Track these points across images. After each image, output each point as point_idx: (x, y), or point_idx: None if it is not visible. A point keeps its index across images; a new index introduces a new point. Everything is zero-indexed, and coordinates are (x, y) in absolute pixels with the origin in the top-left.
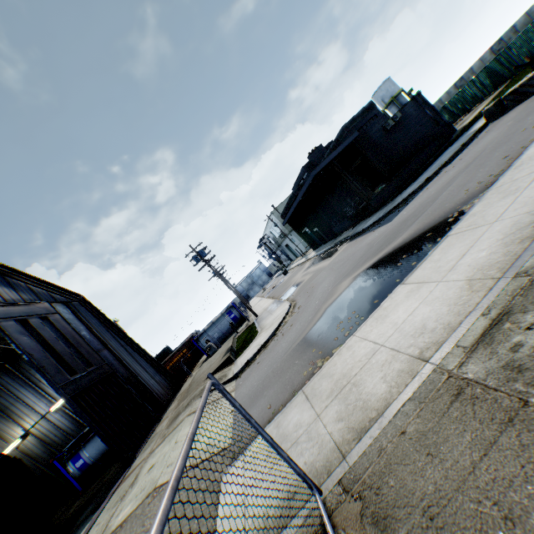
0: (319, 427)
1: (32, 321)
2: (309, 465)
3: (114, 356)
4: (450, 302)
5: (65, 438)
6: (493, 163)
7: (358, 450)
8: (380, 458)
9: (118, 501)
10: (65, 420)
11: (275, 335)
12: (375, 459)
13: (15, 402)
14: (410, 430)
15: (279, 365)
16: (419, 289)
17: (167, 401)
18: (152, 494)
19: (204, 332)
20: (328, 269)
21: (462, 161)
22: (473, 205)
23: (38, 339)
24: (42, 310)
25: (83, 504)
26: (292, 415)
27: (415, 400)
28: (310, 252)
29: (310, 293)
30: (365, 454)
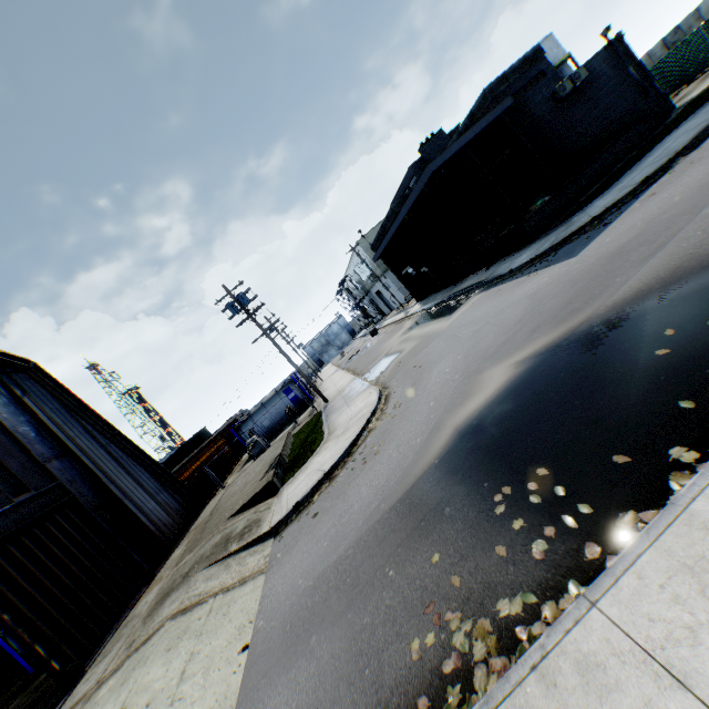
0: None
1: None
2: None
3: (81, 467)
4: None
5: None
6: None
7: None
8: None
9: None
10: None
11: (350, 457)
12: None
13: None
14: None
15: (350, 551)
16: None
17: (174, 538)
18: None
19: (248, 418)
20: (447, 336)
21: None
22: None
23: None
24: None
25: None
26: None
27: None
28: (413, 304)
29: (416, 379)
30: None
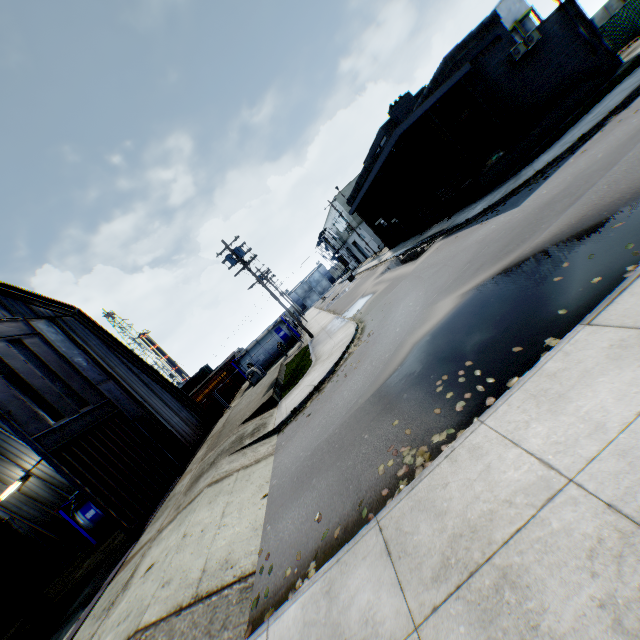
0: None
1: None
2: None
3: (122, 389)
4: None
5: None
6: None
7: None
8: None
9: (105, 609)
10: None
11: (334, 374)
12: None
13: (8, 439)
14: None
15: (337, 431)
16: None
17: (195, 444)
18: None
19: (246, 353)
20: (412, 277)
21: None
22: None
23: (5, 371)
24: (13, 330)
25: (88, 572)
26: (357, 580)
27: None
28: (385, 252)
29: (386, 313)
30: None
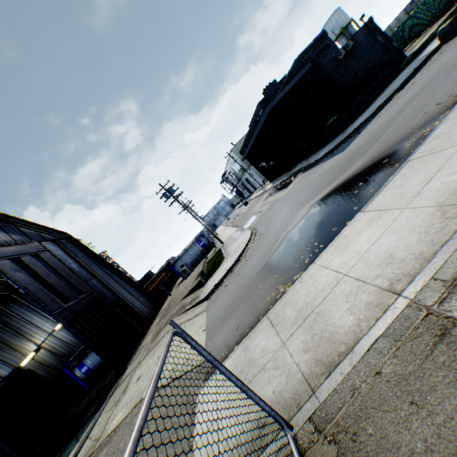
0: (286, 356)
1: (25, 259)
2: (277, 395)
3: (102, 284)
4: (419, 230)
5: (71, 350)
6: (452, 83)
7: (328, 387)
8: (353, 399)
9: (113, 405)
10: (69, 336)
11: (239, 261)
12: (348, 399)
13: (25, 324)
14: (387, 372)
15: (244, 288)
16: (381, 216)
17: (151, 318)
18: (138, 405)
19: (178, 258)
20: (284, 199)
21: (415, 86)
22: (435, 127)
23: (32, 274)
24: (33, 249)
25: (89, 402)
26: (258, 340)
27: (389, 337)
28: (267, 184)
29: (269, 221)
30: (337, 392)
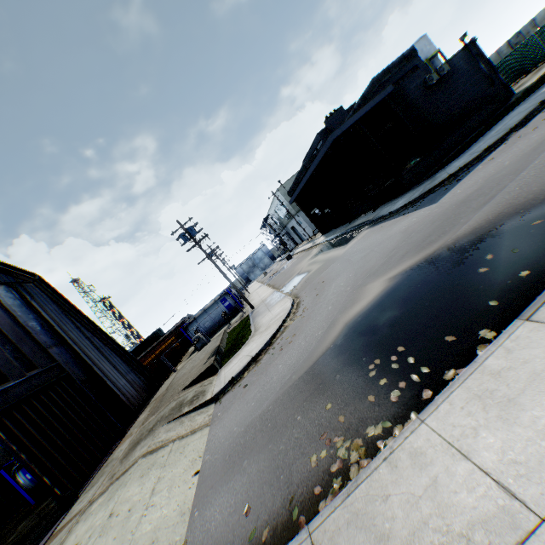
0: None
1: None
2: None
3: (73, 353)
4: None
5: None
6: None
7: None
8: None
9: None
10: None
11: (271, 346)
12: None
13: None
14: None
15: (271, 407)
16: None
17: (139, 406)
18: None
19: (194, 320)
20: (343, 260)
21: None
22: None
23: None
24: None
25: (19, 539)
26: None
27: None
28: (318, 236)
29: (320, 291)
30: None
